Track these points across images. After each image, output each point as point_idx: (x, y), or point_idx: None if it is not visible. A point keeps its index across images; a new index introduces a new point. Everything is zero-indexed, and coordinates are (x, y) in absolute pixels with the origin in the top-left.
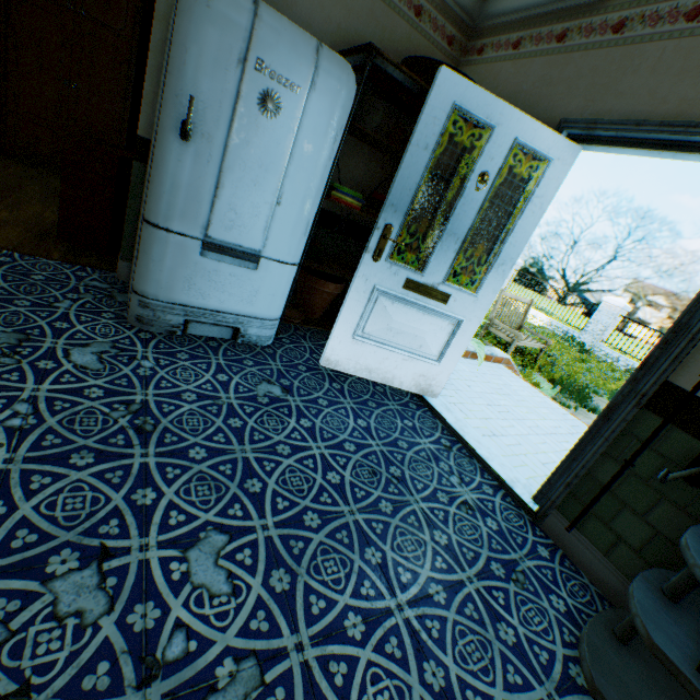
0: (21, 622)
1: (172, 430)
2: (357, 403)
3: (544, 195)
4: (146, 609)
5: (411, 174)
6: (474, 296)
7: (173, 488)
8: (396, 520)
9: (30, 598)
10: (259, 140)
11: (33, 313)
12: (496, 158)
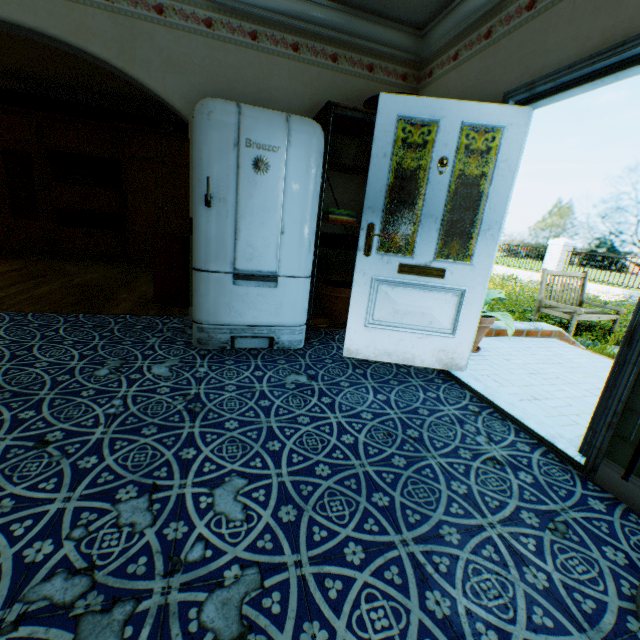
0: (96, 527)
1: (214, 410)
2: (378, 382)
3: (508, 158)
4: (177, 526)
5: (378, 179)
6: (469, 265)
7: (209, 447)
8: (408, 471)
9: (103, 513)
10: (259, 192)
11: (132, 347)
12: (449, 143)
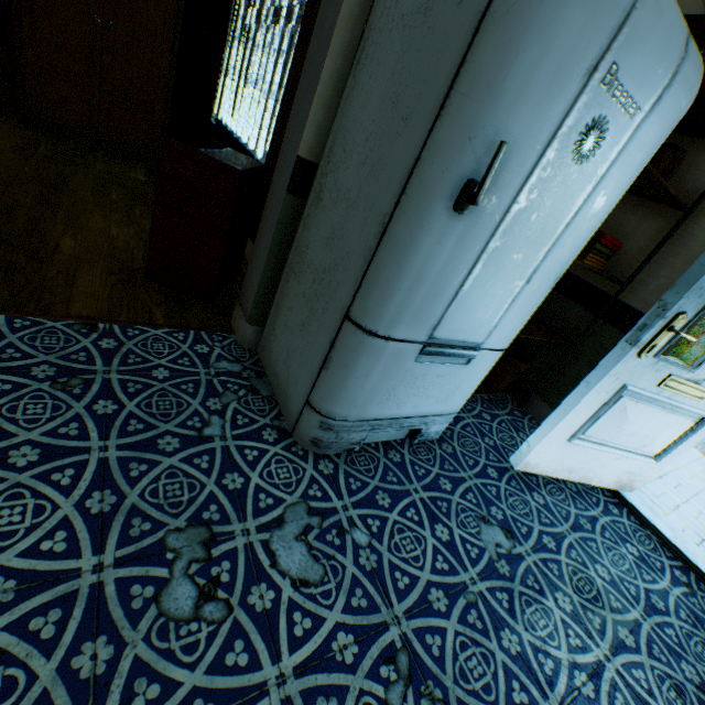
0: None
1: (467, 704)
2: (573, 527)
3: None
4: None
5: None
6: None
7: None
8: None
9: None
10: (549, 198)
11: (190, 464)
12: None
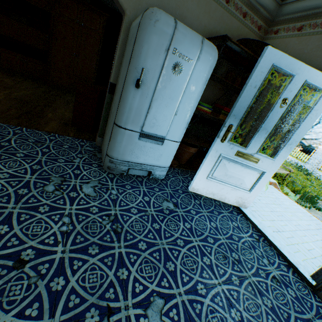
0: None
1: (129, 231)
2: (208, 212)
3: (318, 109)
4: None
5: (245, 100)
6: (272, 160)
7: (134, 268)
8: (242, 289)
9: None
10: (170, 86)
11: (65, 166)
12: (293, 90)
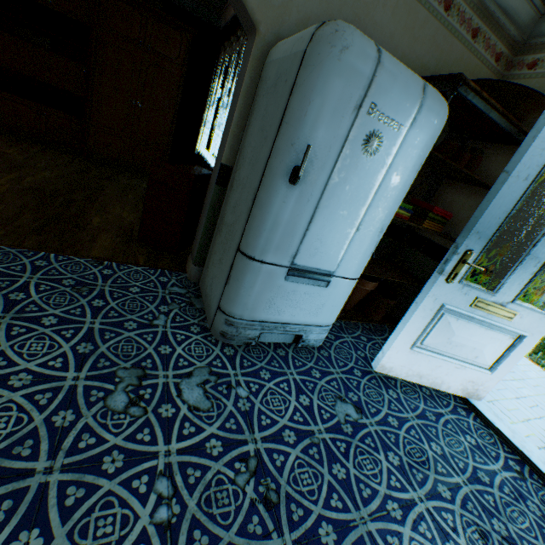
0: None
1: (293, 496)
2: (418, 416)
3: None
4: None
5: (503, 203)
6: (541, 313)
7: None
8: None
9: None
10: (355, 176)
11: (141, 337)
12: None
